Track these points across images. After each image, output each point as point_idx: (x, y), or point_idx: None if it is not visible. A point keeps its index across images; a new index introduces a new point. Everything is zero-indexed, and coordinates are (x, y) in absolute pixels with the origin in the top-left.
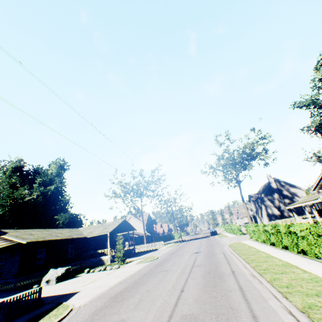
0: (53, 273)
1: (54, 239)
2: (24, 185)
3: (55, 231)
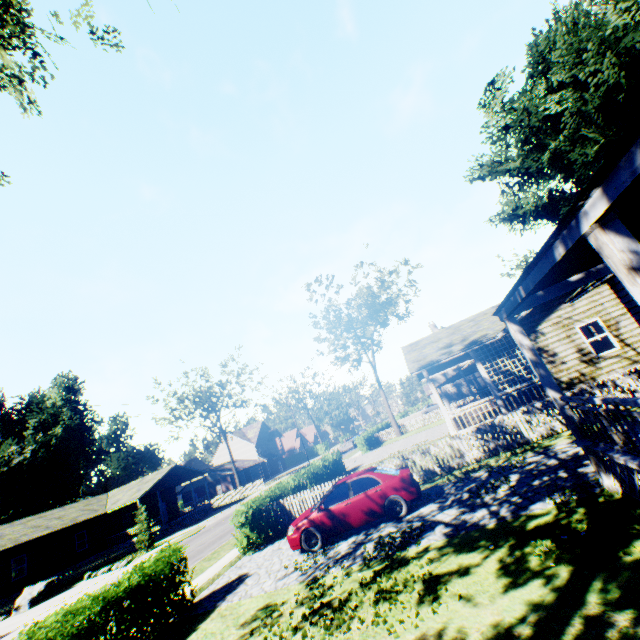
0: (26, 594)
1: (34, 537)
2: (11, 436)
3: (54, 514)
